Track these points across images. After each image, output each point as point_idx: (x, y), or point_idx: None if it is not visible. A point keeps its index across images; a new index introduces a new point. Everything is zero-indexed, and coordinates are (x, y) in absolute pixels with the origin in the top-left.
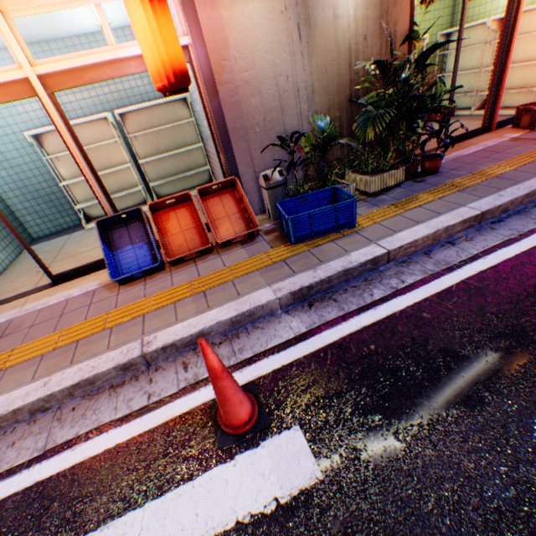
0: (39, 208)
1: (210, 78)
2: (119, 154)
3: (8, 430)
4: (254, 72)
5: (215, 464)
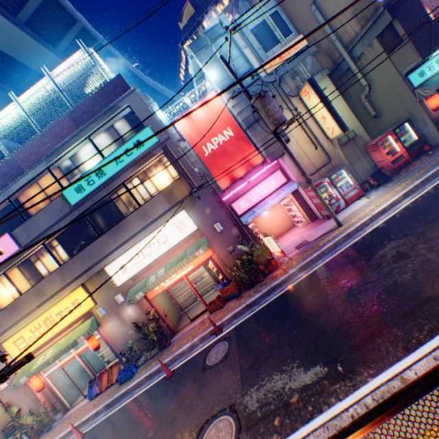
0: (98, 361)
1: (106, 340)
2: None
3: None
4: (115, 334)
5: None
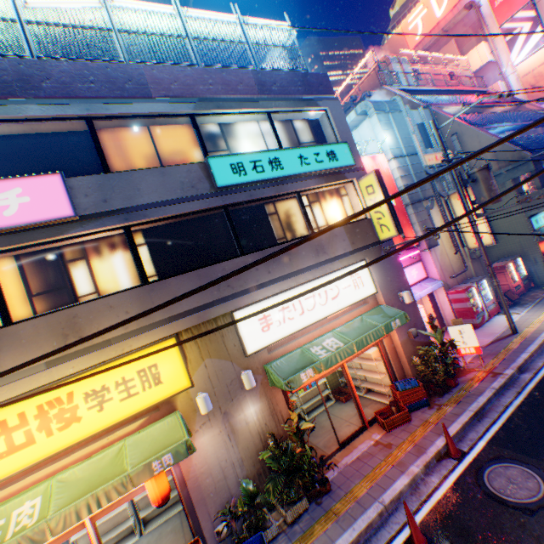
0: None
1: (183, 478)
2: None
3: None
4: (207, 464)
5: None
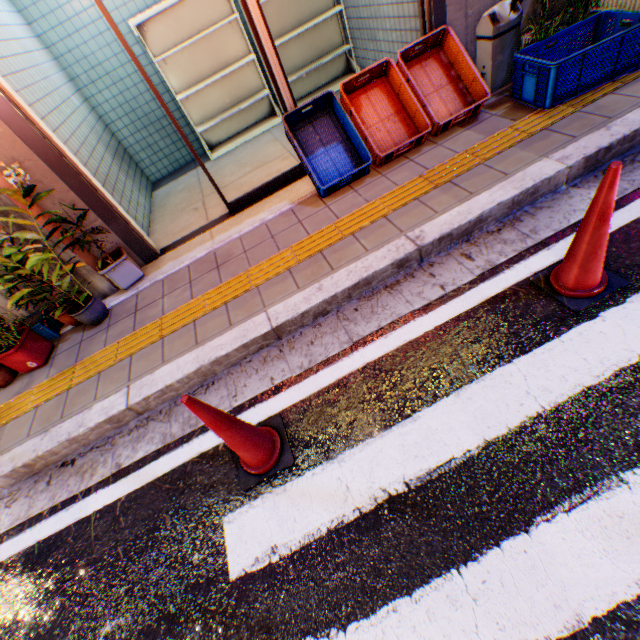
0: (152, 141)
1: None
2: (234, 44)
3: (295, 335)
4: None
5: (576, 324)
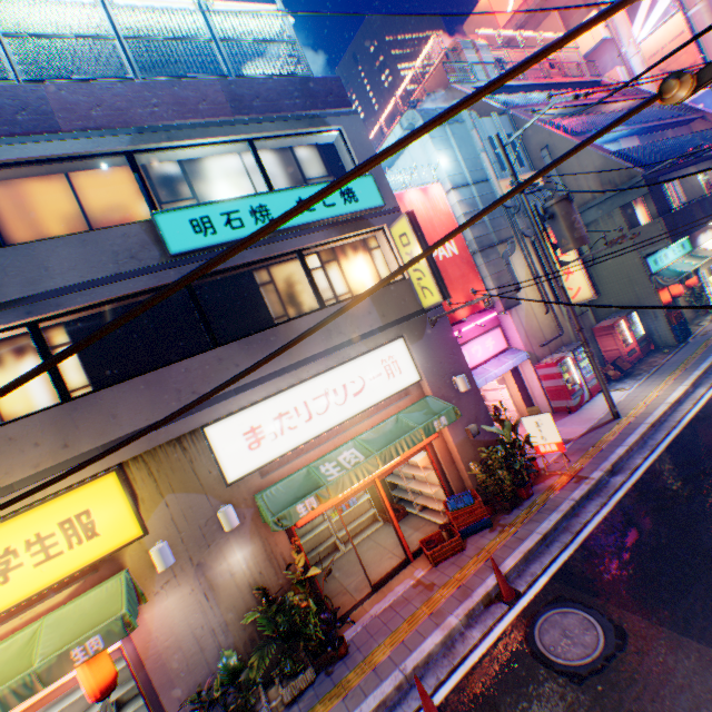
0: None
1: (139, 657)
2: None
3: None
4: (174, 635)
5: None
